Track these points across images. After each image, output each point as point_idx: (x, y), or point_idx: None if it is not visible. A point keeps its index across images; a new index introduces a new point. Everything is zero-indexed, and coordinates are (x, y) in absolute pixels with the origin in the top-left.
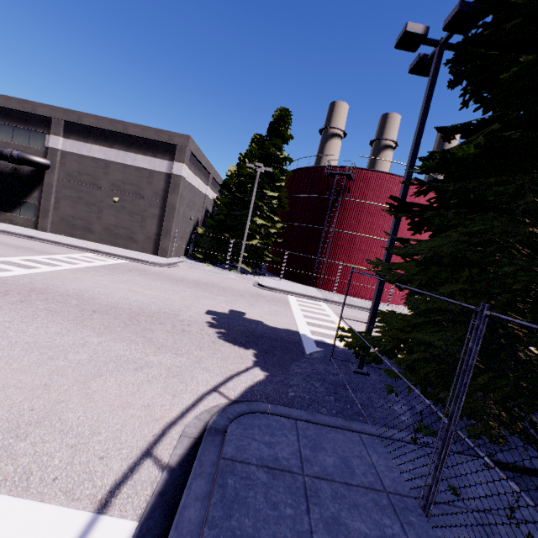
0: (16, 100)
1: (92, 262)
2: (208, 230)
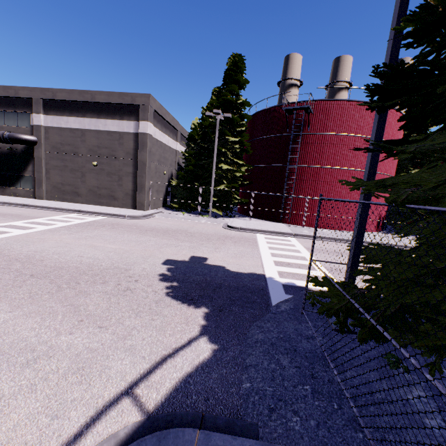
0: (1, 87)
1: (70, 222)
2: (181, 182)
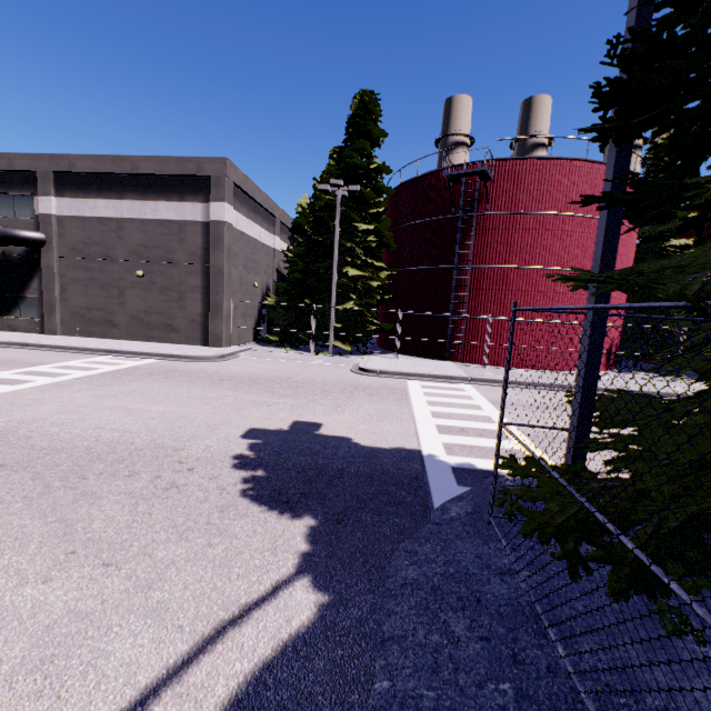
0: None
1: (94, 369)
2: (282, 299)
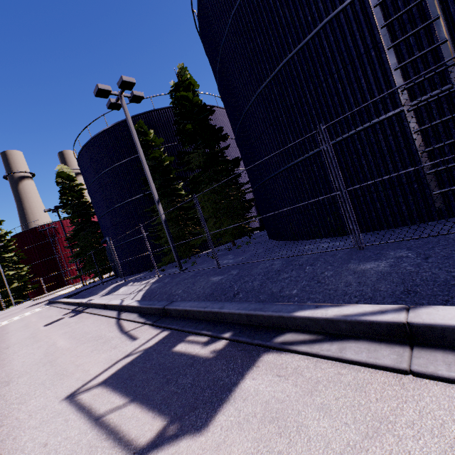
0: None
1: None
2: None
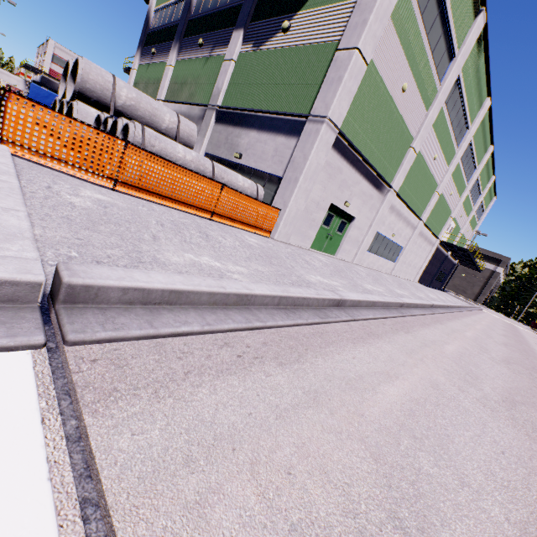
0: None
1: None
2: (500, 296)
